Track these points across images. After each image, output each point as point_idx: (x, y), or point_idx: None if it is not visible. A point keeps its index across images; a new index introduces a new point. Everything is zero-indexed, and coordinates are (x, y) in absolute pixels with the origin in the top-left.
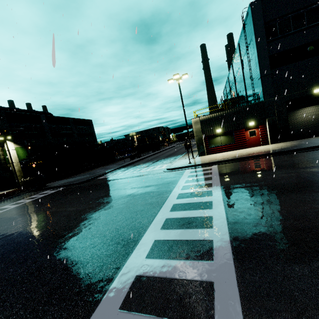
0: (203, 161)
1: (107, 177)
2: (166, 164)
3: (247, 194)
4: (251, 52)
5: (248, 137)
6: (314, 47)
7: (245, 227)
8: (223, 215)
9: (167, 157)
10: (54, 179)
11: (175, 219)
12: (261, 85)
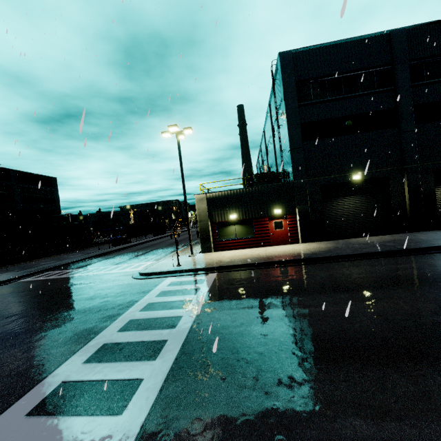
0: (199, 264)
1: (37, 279)
2: (150, 261)
3: (220, 362)
4: (282, 116)
5: (273, 230)
6: (352, 122)
7: None
8: None
9: (163, 247)
10: None
11: None
12: (291, 161)
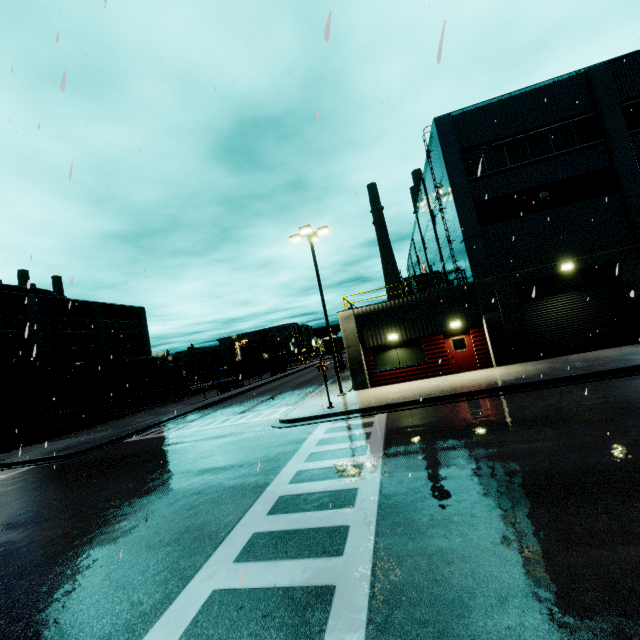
0: (358, 404)
1: (146, 437)
2: (285, 406)
3: (436, 505)
4: (445, 197)
5: (452, 352)
6: (549, 193)
7: (412, 639)
8: (364, 583)
9: (293, 389)
10: (26, 440)
11: (235, 593)
12: (466, 254)
